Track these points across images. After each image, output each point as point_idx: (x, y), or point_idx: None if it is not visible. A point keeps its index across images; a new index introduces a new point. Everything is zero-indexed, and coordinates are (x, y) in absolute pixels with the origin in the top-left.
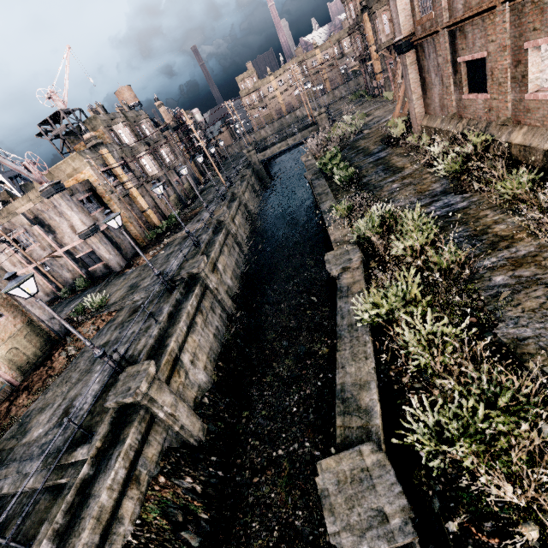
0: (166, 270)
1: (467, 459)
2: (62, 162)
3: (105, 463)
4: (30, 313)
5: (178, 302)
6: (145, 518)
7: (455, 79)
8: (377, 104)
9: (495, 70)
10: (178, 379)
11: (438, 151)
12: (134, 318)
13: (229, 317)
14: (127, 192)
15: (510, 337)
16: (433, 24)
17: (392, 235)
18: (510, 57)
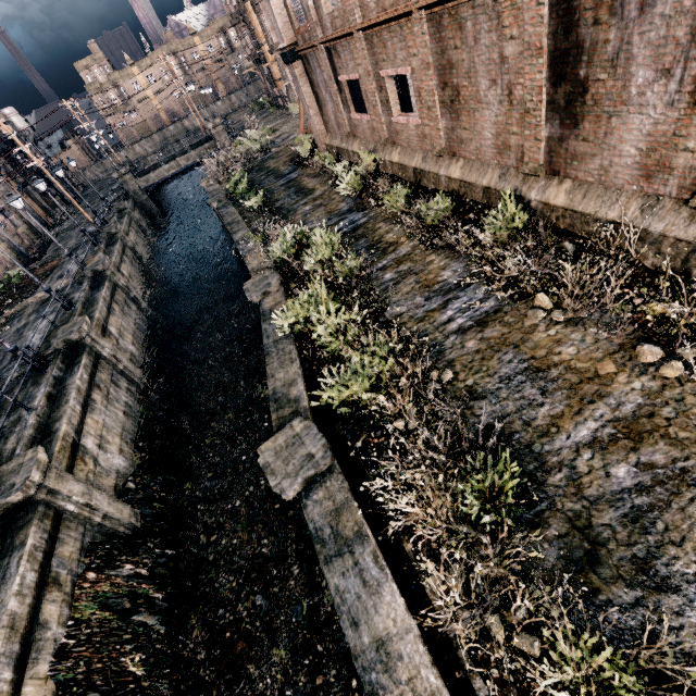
0: (23, 348)
1: (362, 396)
2: None
3: (1, 576)
4: None
5: (58, 380)
6: (79, 617)
7: (342, 97)
8: (283, 118)
9: (368, 93)
10: (85, 468)
11: (341, 171)
12: None
13: (141, 390)
14: None
15: (394, 316)
16: (311, 37)
17: (304, 253)
18: (375, 83)
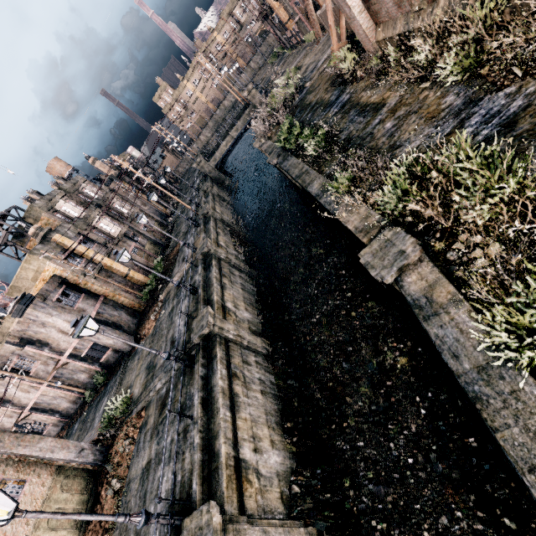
0: (175, 335)
1: None
2: (20, 270)
3: None
4: (54, 460)
5: (205, 379)
6: None
7: None
8: (301, 53)
9: None
10: (251, 490)
11: (426, 57)
12: (165, 418)
13: (265, 357)
14: (99, 266)
15: None
16: None
17: (454, 196)
18: None
